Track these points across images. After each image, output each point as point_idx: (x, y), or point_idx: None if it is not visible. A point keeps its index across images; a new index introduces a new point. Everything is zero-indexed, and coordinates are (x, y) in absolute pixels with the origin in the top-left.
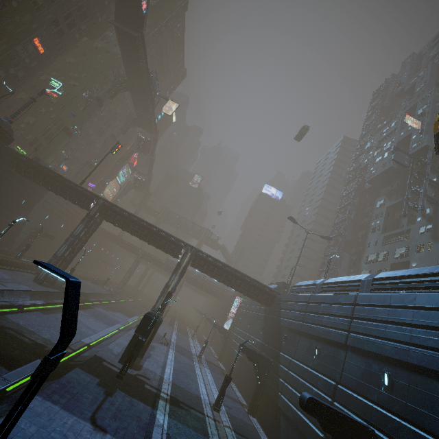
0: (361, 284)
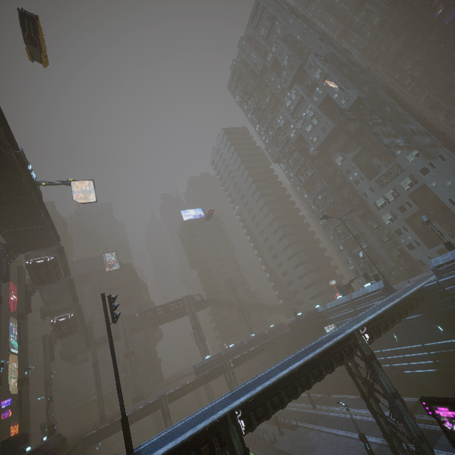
0: None
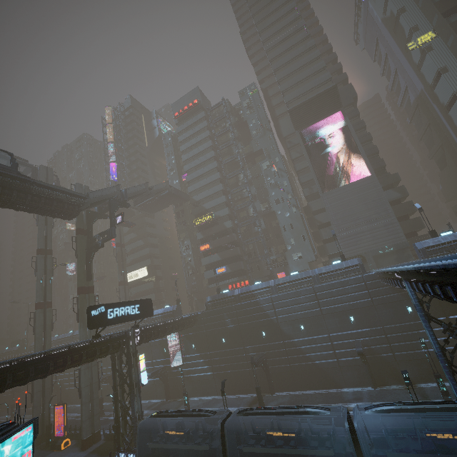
0: (55, 342)
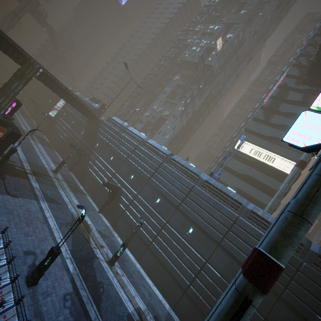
0: (141, 141)
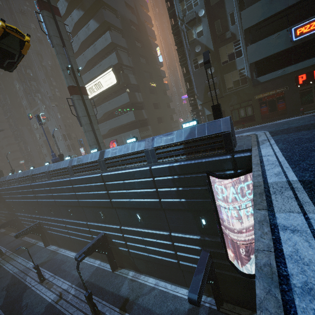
0: (17, 180)
